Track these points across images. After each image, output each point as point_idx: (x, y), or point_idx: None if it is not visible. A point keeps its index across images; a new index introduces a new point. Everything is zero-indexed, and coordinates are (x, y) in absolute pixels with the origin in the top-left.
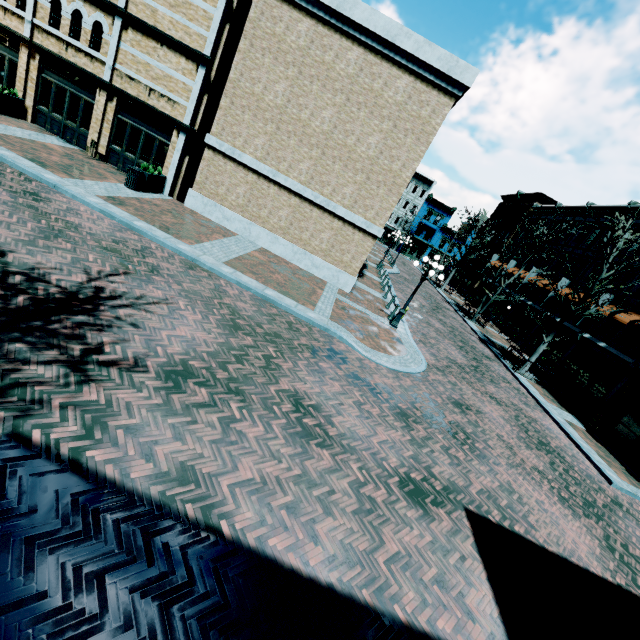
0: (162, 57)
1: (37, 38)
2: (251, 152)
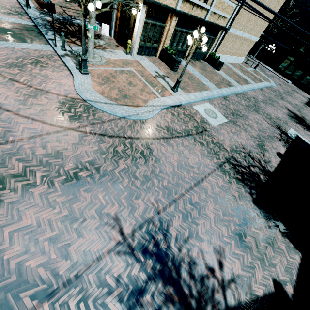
0: None
1: (180, 7)
2: (239, 28)
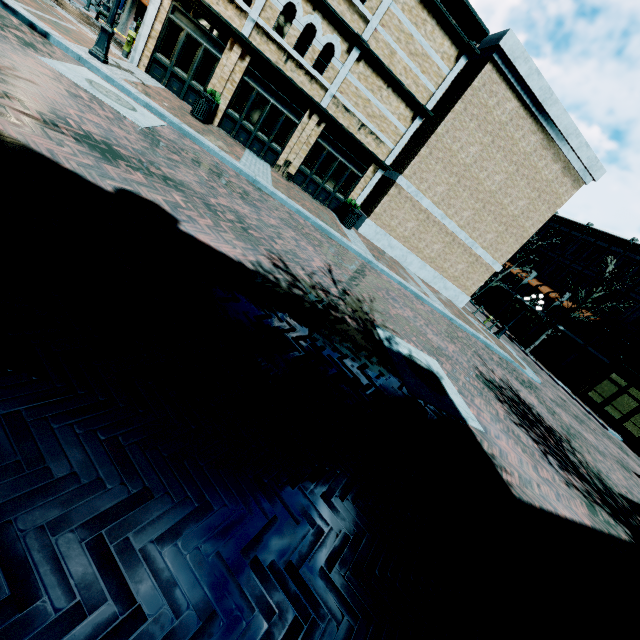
0: (384, 98)
1: (253, 38)
2: (430, 196)
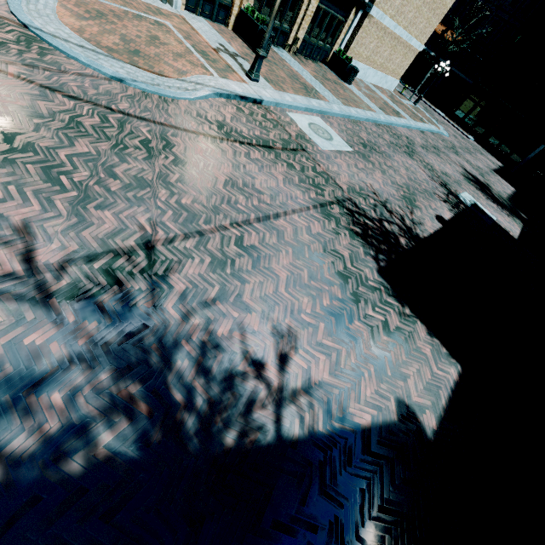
0: None
1: None
2: (390, 13)
